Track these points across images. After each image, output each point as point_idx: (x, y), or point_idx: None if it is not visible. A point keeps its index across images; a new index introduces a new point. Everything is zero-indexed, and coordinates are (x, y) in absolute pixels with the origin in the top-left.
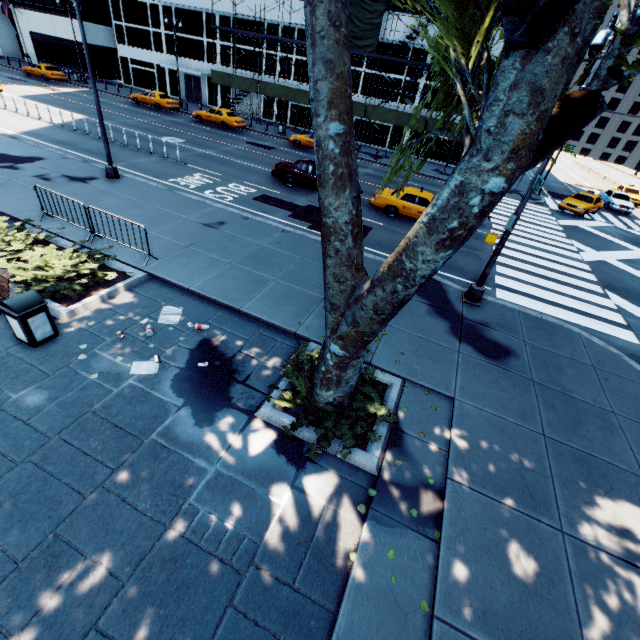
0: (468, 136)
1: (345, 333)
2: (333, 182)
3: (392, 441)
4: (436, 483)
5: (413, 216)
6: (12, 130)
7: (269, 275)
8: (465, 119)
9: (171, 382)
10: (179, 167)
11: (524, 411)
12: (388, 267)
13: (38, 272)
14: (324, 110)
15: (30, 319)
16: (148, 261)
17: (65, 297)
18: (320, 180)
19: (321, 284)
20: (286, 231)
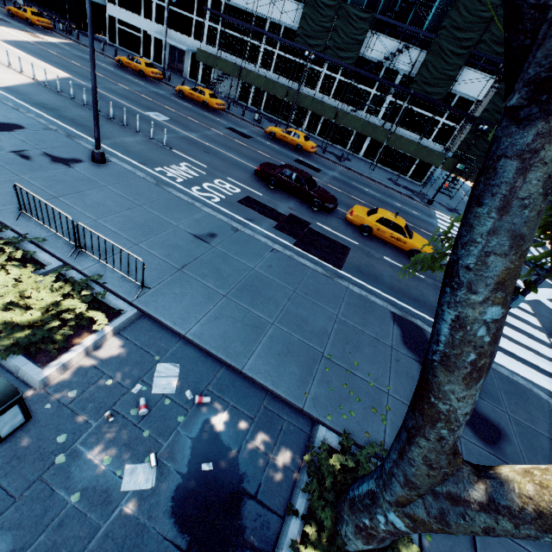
0: None
1: (420, 519)
2: (468, 371)
3: None
4: None
5: (385, 239)
6: None
7: (266, 315)
8: None
9: (172, 503)
10: (165, 152)
11: None
12: (538, 512)
13: (10, 315)
14: (487, 289)
15: None
16: (139, 290)
17: (41, 349)
18: (446, 359)
19: (318, 330)
20: (275, 250)
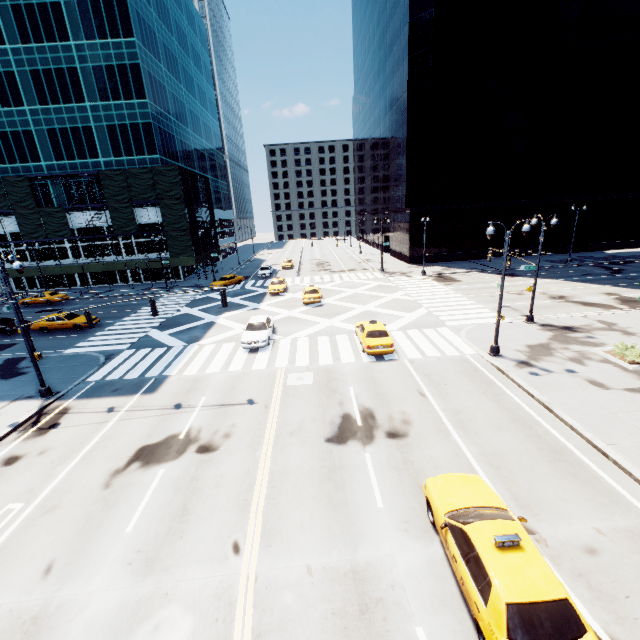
0: None
1: None
2: None
3: None
4: None
5: (57, 328)
6: None
7: None
8: None
9: None
10: None
11: None
12: None
13: None
14: None
15: None
16: None
17: None
18: None
19: None
20: None
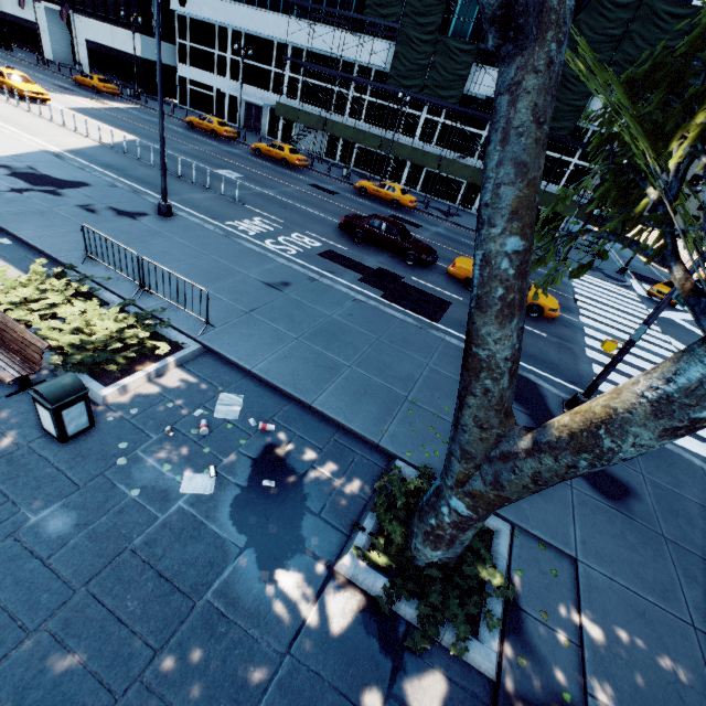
0: (676, 268)
1: (478, 492)
2: (499, 308)
3: (510, 624)
4: (573, 701)
5: None
6: (57, 146)
7: (342, 359)
8: (666, 243)
9: (230, 508)
10: (237, 207)
11: (663, 585)
12: (570, 435)
13: (77, 337)
14: (503, 220)
15: (65, 410)
16: (203, 328)
17: (105, 372)
18: (479, 302)
19: (402, 376)
20: (358, 300)
